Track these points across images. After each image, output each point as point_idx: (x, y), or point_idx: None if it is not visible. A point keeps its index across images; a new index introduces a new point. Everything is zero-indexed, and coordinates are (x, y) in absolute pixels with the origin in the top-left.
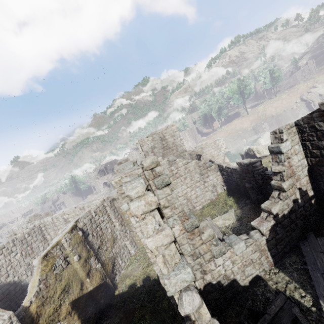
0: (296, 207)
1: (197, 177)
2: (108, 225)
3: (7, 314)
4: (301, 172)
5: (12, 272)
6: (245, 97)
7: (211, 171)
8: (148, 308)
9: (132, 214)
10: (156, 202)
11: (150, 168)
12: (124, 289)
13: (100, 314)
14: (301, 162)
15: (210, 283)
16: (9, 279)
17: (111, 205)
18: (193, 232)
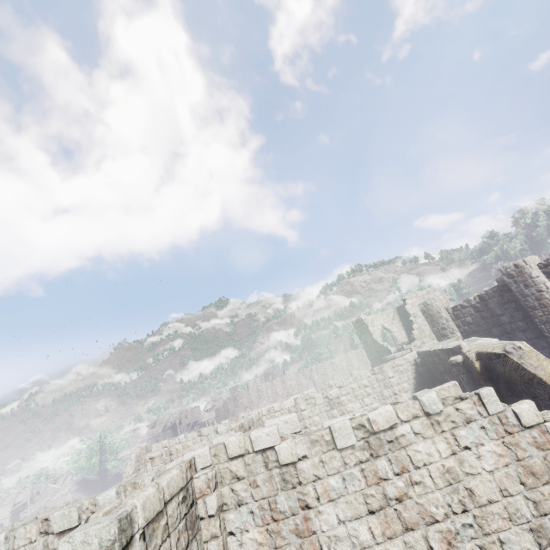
0: None
1: None
2: None
3: None
4: None
5: None
6: None
7: None
8: None
9: None
10: None
11: None
12: None
13: None
14: None
15: None
16: None
17: None
18: None
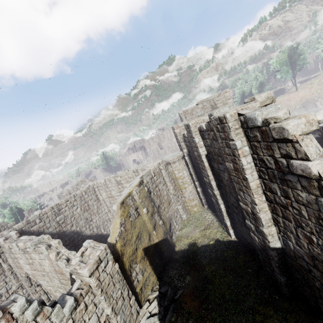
0: None
1: None
2: (163, 187)
3: (102, 246)
4: None
5: (75, 223)
6: (297, 69)
7: None
8: (218, 265)
9: (244, 153)
10: (317, 122)
11: (264, 104)
12: (184, 247)
13: (164, 265)
14: None
15: None
16: (73, 228)
17: (165, 169)
18: None
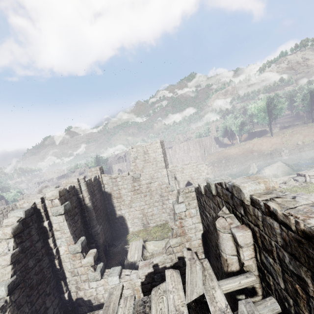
0: (181, 264)
1: (156, 198)
2: None
3: None
4: (194, 234)
5: None
6: (271, 118)
7: (172, 195)
8: None
9: None
10: (11, 234)
11: (50, 199)
12: None
13: None
14: (196, 226)
15: (82, 298)
16: None
17: None
18: (75, 255)
